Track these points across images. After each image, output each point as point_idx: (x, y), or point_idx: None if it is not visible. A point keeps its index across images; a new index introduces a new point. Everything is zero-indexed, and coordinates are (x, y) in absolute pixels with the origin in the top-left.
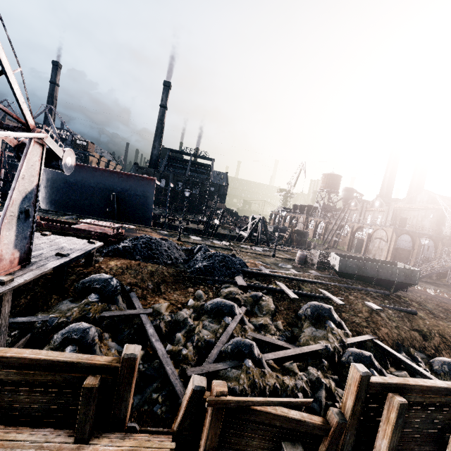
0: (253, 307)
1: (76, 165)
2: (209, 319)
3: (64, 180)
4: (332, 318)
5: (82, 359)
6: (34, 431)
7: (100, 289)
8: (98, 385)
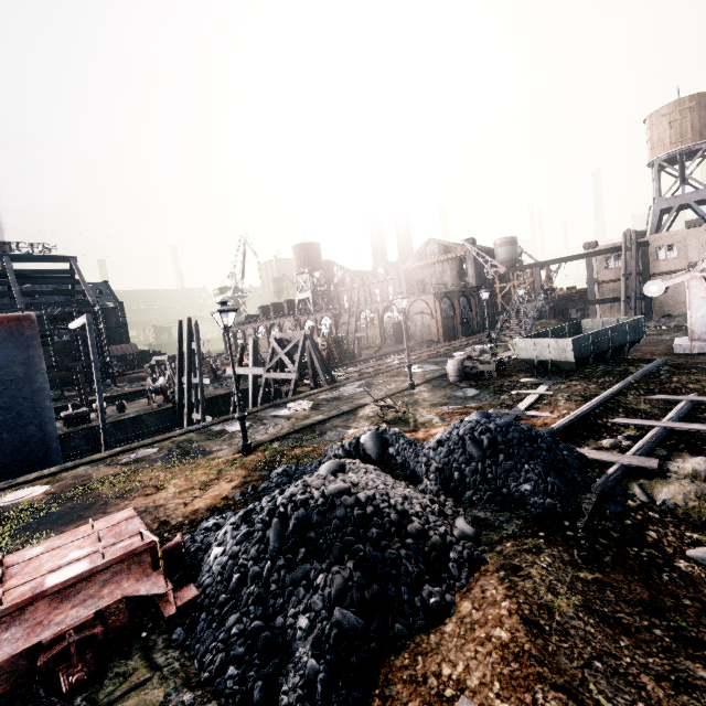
0: None
1: None
2: None
3: None
4: None
5: None
6: None
7: None
8: None
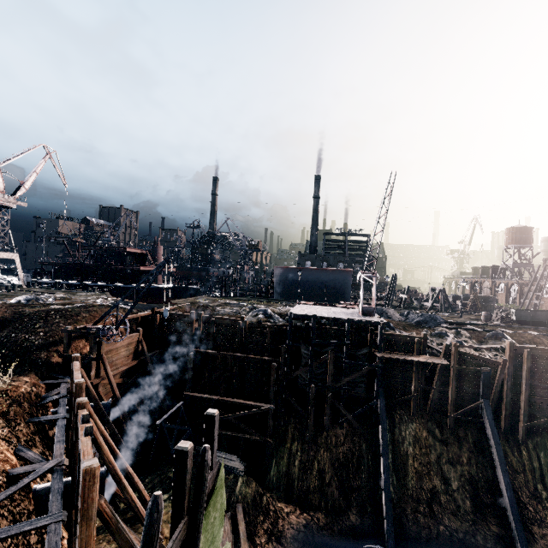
0: (457, 335)
1: (299, 268)
2: (437, 338)
3: (291, 279)
4: (505, 337)
5: (411, 335)
6: (403, 353)
7: (387, 326)
8: (420, 339)
